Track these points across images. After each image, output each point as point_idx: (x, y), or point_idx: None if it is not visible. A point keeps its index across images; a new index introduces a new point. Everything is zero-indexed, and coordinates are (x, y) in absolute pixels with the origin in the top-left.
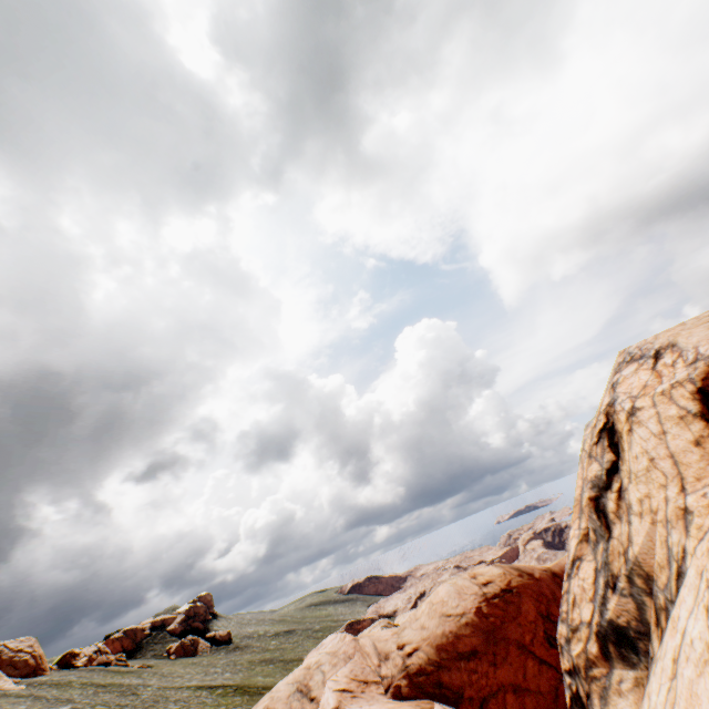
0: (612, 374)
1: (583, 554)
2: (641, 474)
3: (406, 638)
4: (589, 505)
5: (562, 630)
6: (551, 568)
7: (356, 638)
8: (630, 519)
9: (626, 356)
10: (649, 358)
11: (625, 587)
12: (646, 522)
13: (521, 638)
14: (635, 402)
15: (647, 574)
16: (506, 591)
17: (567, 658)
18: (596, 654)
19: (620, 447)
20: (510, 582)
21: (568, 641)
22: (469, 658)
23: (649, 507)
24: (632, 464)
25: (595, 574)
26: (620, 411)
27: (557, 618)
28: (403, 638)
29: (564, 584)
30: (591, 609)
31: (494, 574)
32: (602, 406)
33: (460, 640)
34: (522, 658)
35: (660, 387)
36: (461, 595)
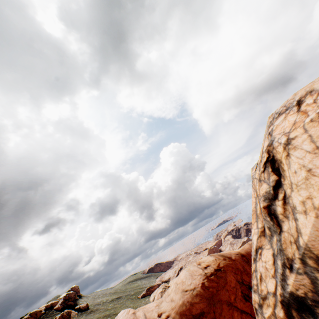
0: (266, 129)
1: (262, 244)
2: (302, 183)
3: (162, 309)
4: (264, 212)
5: (255, 298)
6: (240, 252)
7: (134, 312)
8: (296, 216)
9: (275, 115)
10: (293, 107)
11: (300, 267)
12: (311, 217)
13: (228, 299)
14: (289, 135)
15: (317, 256)
16: (218, 270)
17: (261, 318)
18: (283, 317)
19: (281, 169)
20: (219, 264)
21: (261, 307)
22: (199, 318)
23: (313, 205)
24: (292, 178)
25: (273, 258)
26: (278, 145)
27: (247, 282)
28: (161, 309)
29: (252, 265)
30: (274, 283)
31: (210, 260)
32: (263, 148)
33: (193, 307)
34: (230, 312)
35: (308, 118)
36: (192, 276)
